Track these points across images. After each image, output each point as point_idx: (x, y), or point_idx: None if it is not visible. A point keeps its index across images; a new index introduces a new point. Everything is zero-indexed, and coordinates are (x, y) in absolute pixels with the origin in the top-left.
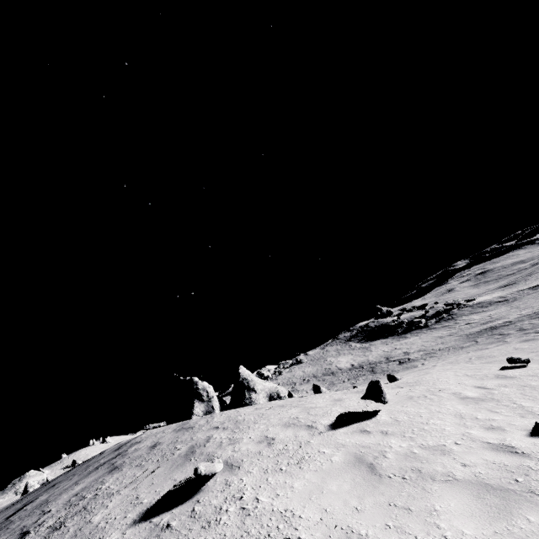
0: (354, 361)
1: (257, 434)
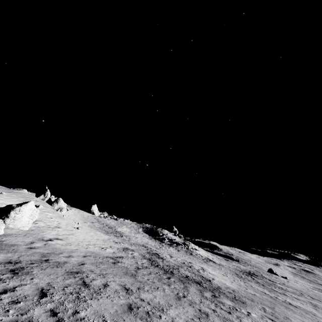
0: (123, 231)
1: (20, 198)
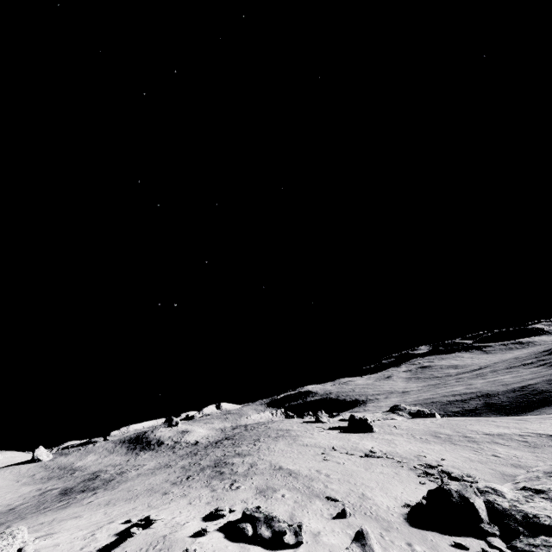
0: (85, 463)
1: None
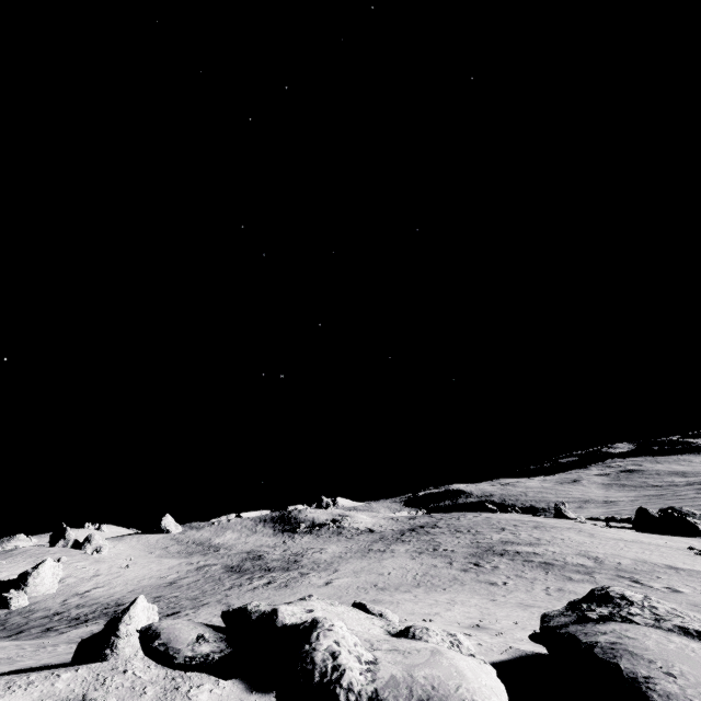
0: (225, 541)
1: (29, 560)
